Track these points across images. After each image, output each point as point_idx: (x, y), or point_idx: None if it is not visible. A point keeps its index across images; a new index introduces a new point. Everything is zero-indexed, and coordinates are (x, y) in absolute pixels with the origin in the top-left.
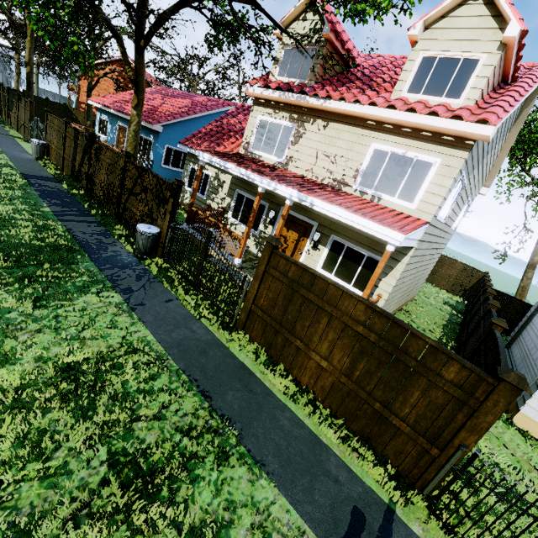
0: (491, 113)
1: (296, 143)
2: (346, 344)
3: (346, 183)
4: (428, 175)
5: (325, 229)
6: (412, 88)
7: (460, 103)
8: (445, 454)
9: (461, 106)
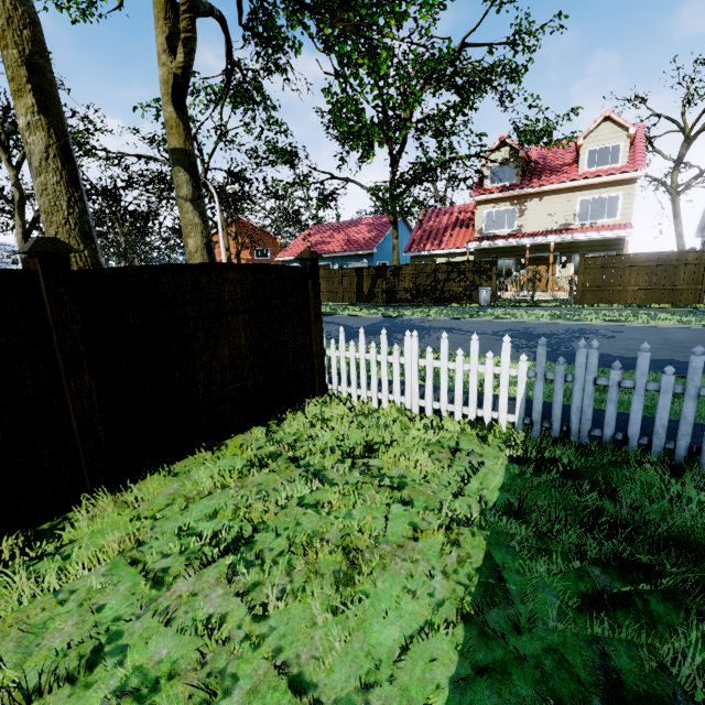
0: (639, 165)
1: (522, 216)
2: (643, 274)
3: (570, 224)
4: (618, 202)
5: (566, 254)
6: (589, 166)
7: (620, 165)
8: (703, 284)
9: (621, 166)
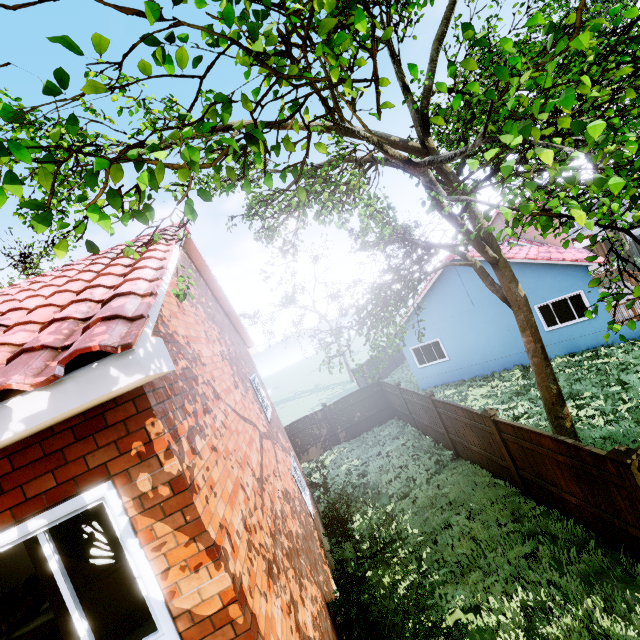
0: None
1: None
2: None
3: None
4: None
5: None
6: None
7: None
8: None
9: None
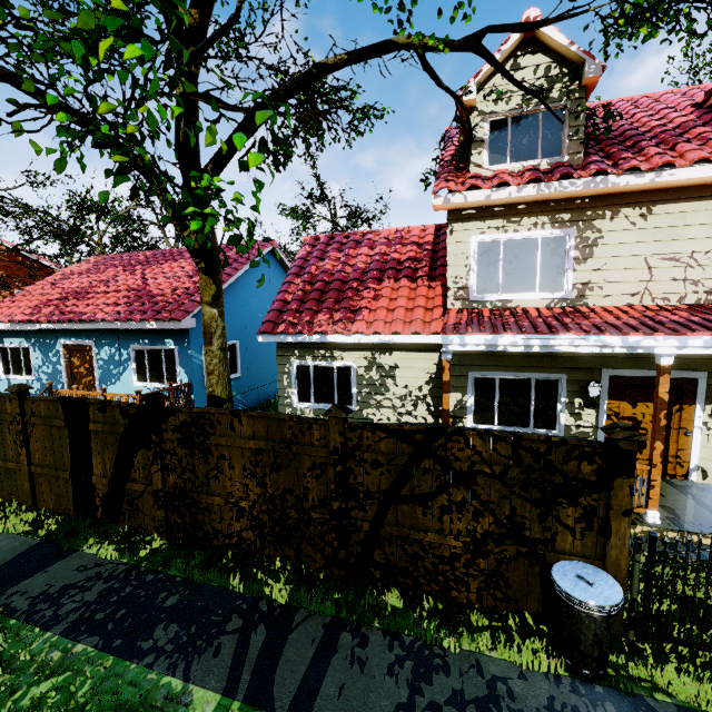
0: None
1: (587, 257)
2: None
3: None
4: None
5: None
6: None
7: None
8: None
9: None
